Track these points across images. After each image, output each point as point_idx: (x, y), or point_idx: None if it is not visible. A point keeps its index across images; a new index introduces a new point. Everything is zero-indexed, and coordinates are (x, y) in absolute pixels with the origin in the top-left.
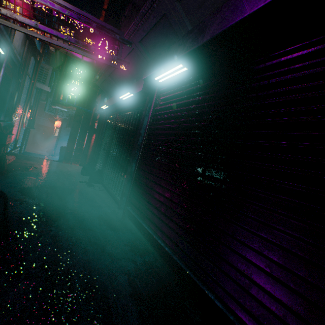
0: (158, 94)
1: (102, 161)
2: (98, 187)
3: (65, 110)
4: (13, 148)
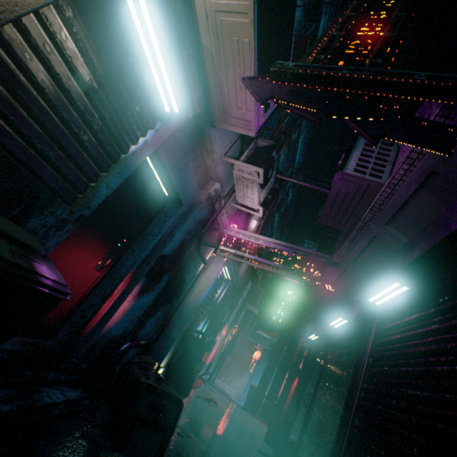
0: (380, 321)
1: (300, 427)
2: None
3: (268, 338)
4: (205, 372)
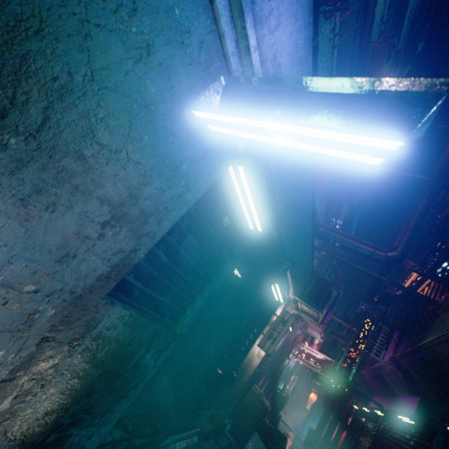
0: (381, 421)
1: None
2: None
3: None
4: None
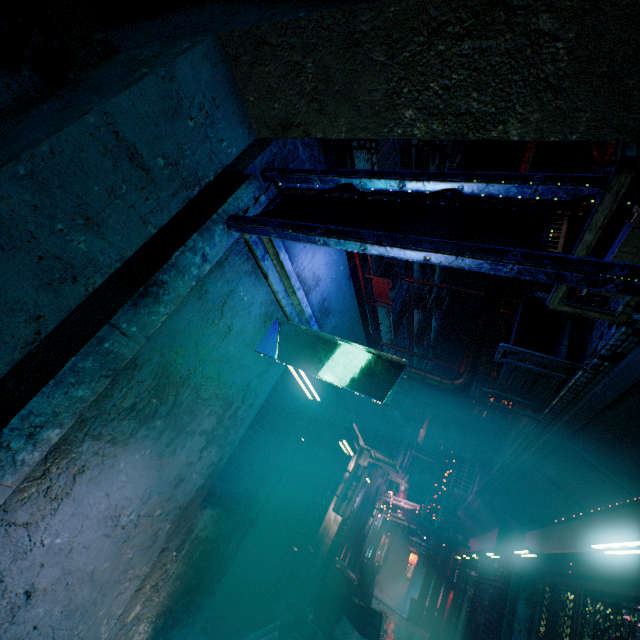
0: (480, 565)
1: (452, 633)
2: None
3: None
4: None
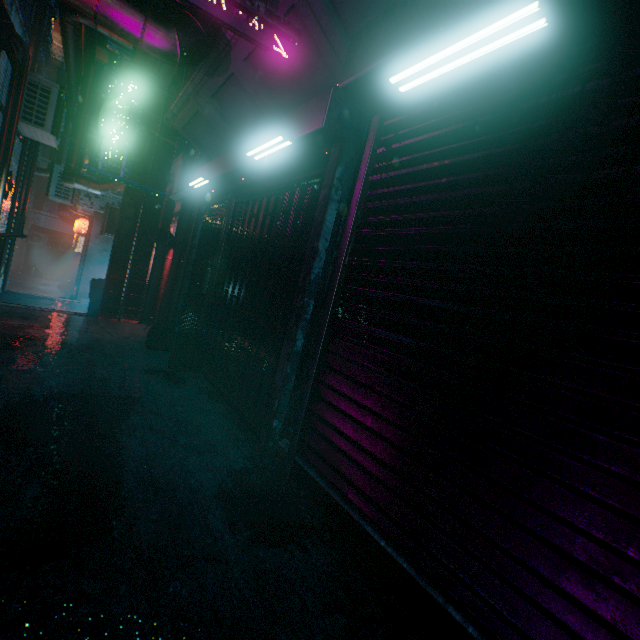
0: (380, 136)
1: (198, 316)
2: (194, 384)
3: (97, 195)
4: None
